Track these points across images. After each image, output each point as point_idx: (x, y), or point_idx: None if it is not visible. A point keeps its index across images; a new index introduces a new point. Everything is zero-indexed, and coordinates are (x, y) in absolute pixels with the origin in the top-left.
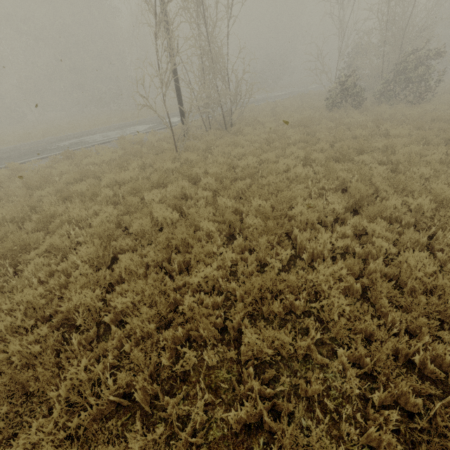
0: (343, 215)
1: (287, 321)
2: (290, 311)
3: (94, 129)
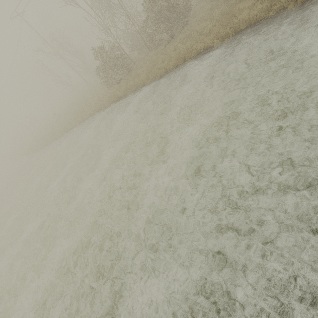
0: None
1: None
2: None
3: None
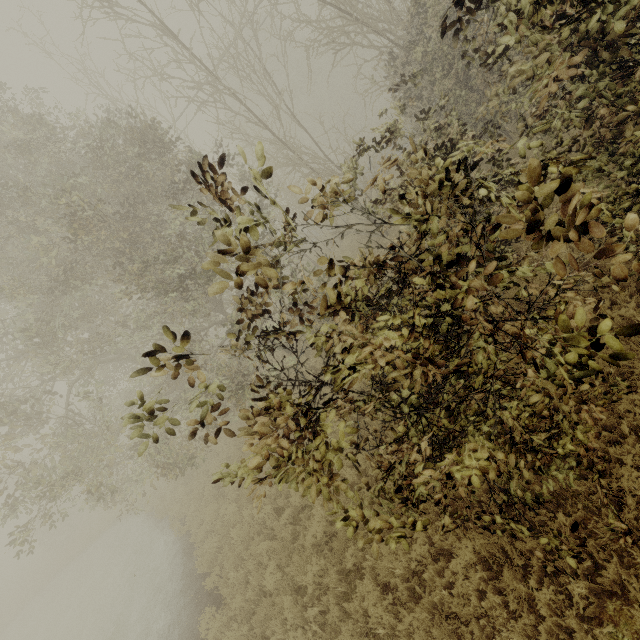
0: None
1: None
2: None
3: None
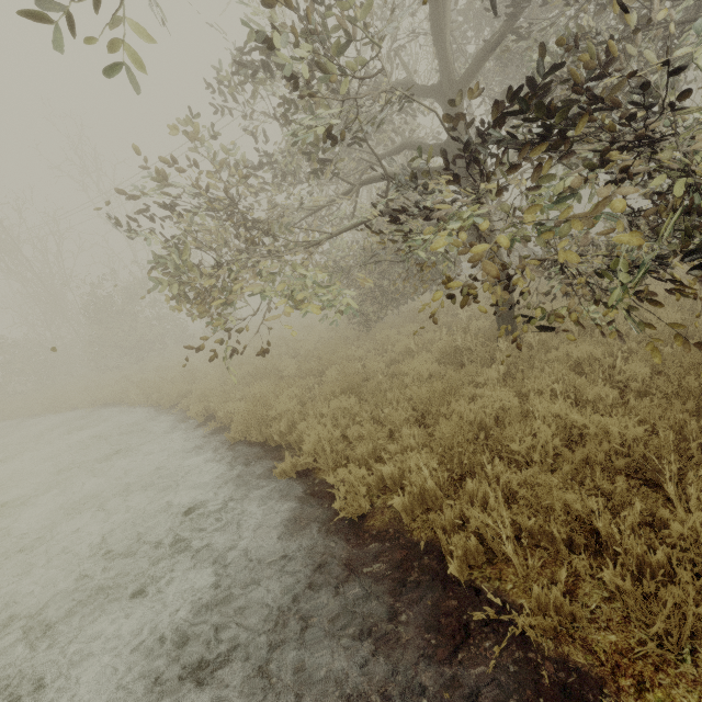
0: None
1: None
2: None
3: None
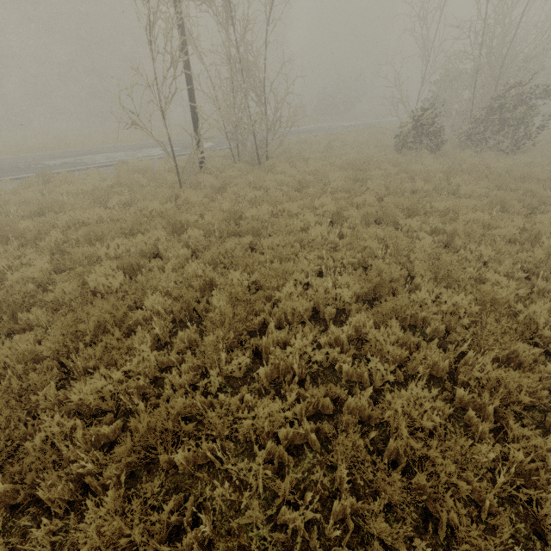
0: (351, 306)
1: (196, 481)
2: (208, 462)
3: (104, 146)
